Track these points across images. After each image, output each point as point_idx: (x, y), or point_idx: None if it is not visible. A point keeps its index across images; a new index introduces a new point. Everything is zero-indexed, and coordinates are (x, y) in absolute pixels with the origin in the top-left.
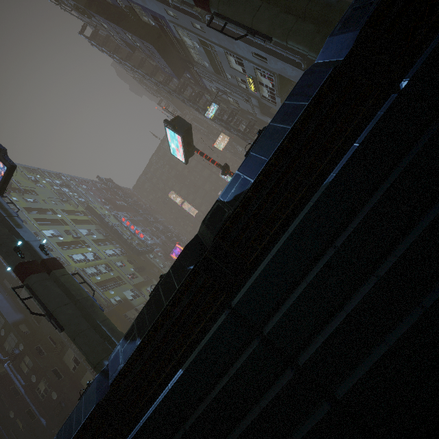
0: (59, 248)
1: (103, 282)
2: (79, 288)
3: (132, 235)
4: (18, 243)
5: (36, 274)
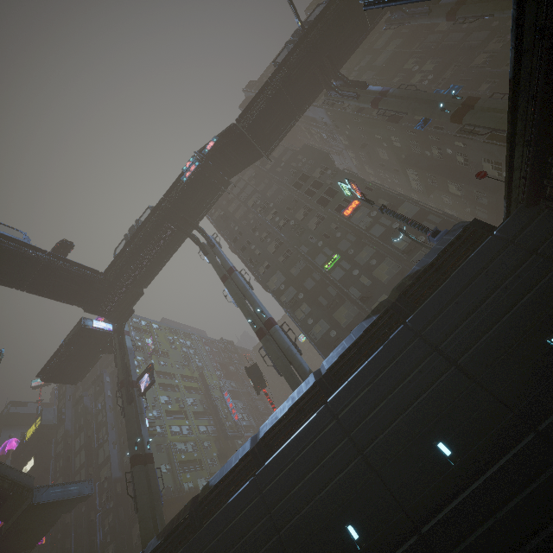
0: (165, 416)
1: (185, 462)
2: (156, 482)
3: (228, 413)
4: (138, 440)
5: (138, 465)
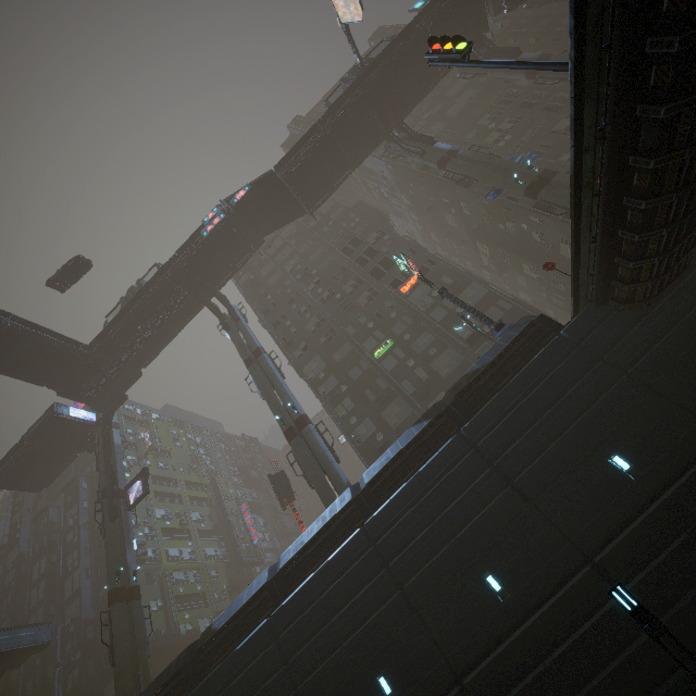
0: (161, 536)
1: (184, 596)
2: (142, 625)
3: (245, 532)
4: (121, 569)
5: (119, 602)
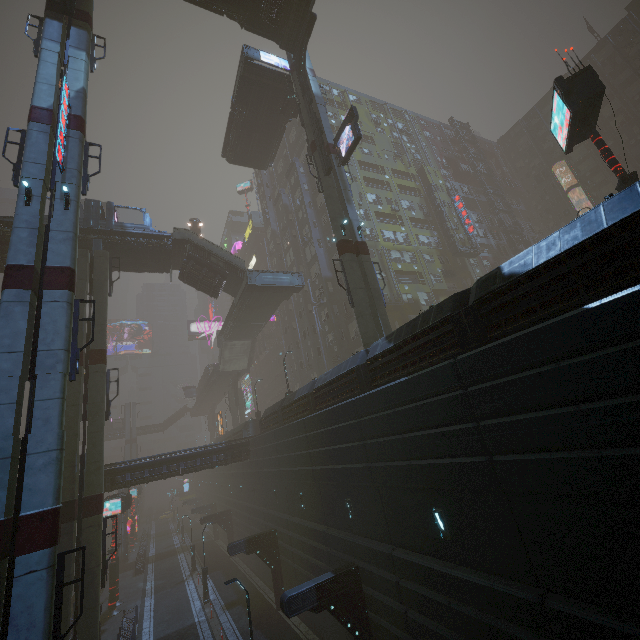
0: (375, 219)
1: (402, 273)
2: (374, 278)
3: (458, 224)
4: (344, 222)
5: (349, 254)
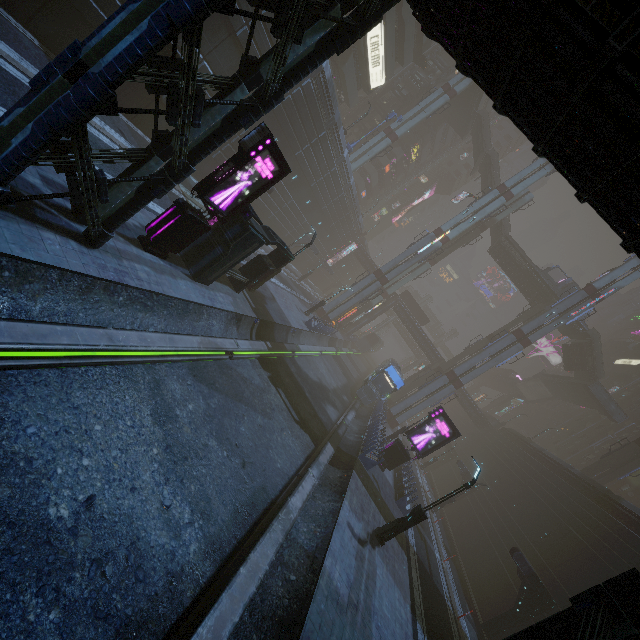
0: None
1: None
2: (633, 467)
3: None
4: None
5: (638, 446)
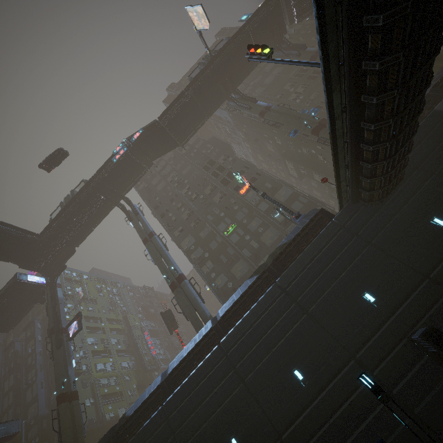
0: (91, 356)
1: (108, 395)
2: (80, 416)
3: (147, 349)
4: (64, 380)
5: (64, 402)
